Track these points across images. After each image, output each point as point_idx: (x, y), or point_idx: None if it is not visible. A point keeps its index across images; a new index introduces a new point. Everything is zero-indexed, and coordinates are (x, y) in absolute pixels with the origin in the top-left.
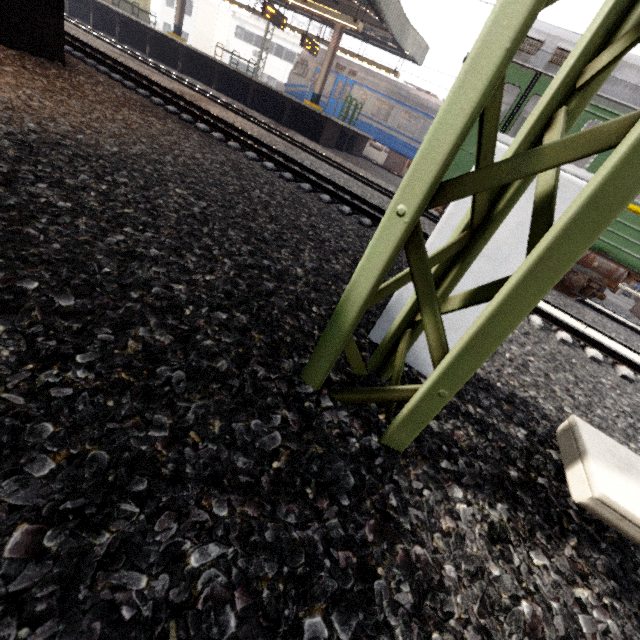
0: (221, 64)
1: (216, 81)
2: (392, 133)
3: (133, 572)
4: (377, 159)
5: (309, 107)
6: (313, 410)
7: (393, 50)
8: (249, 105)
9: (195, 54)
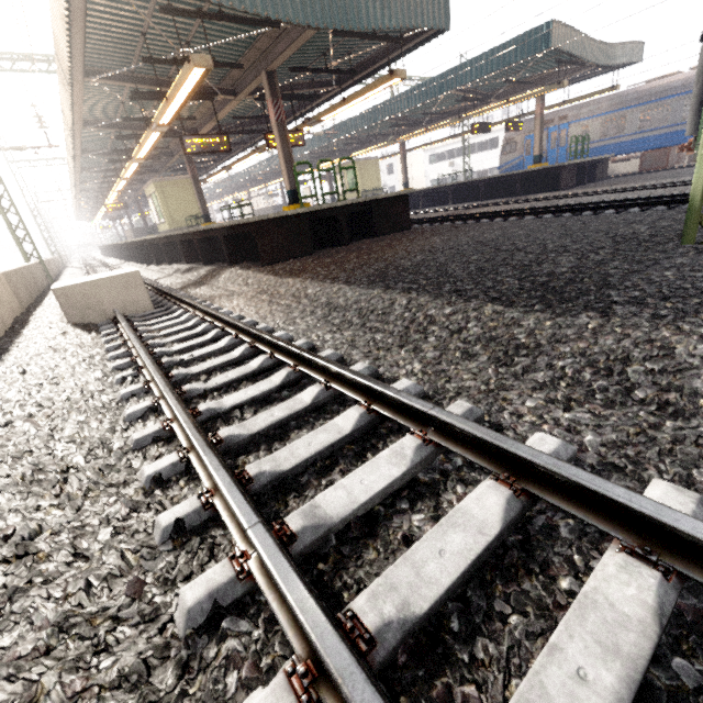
0: (451, 185)
1: (450, 198)
2: (635, 137)
3: (661, 265)
4: (625, 170)
5: (538, 168)
6: (696, 247)
7: (600, 72)
8: (483, 199)
9: (430, 191)
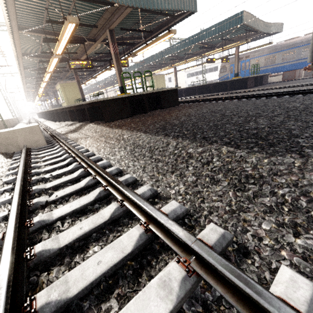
0: (197, 86)
1: (197, 92)
2: (280, 65)
3: None
4: (275, 80)
5: (237, 78)
6: None
7: (263, 36)
8: (212, 92)
9: (187, 89)
